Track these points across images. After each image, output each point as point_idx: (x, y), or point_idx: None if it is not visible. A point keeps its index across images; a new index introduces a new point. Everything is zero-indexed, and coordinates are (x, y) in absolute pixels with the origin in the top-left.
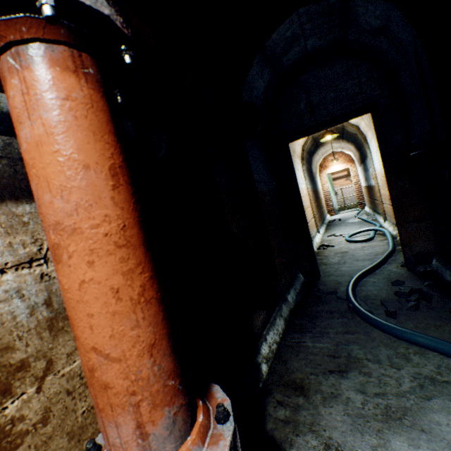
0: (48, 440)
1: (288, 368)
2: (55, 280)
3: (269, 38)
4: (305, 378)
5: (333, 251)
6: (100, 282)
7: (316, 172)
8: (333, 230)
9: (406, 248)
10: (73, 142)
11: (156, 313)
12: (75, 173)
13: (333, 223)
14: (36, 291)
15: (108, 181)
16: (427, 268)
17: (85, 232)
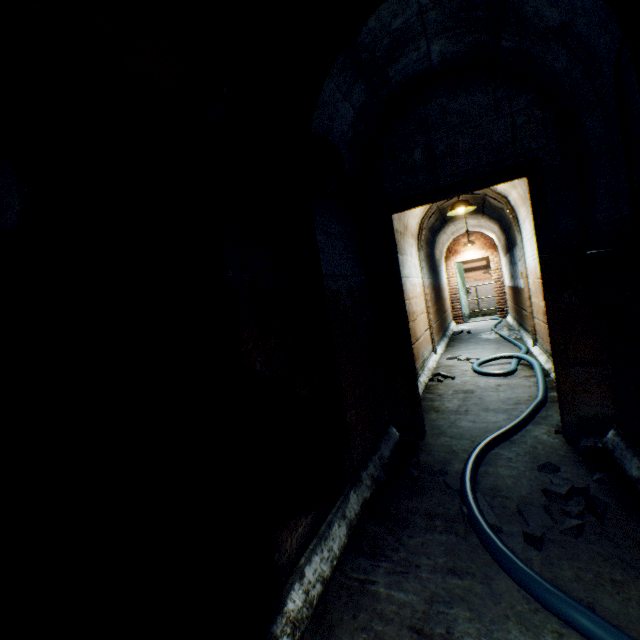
0: None
1: None
2: None
3: (364, 28)
4: None
5: (452, 387)
6: None
7: (440, 258)
8: (457, 349)
9: (566, 406)
10: None
11: None
12: None
13: (459, 336)
14: None
15: None
16: (598, 443)
17: None
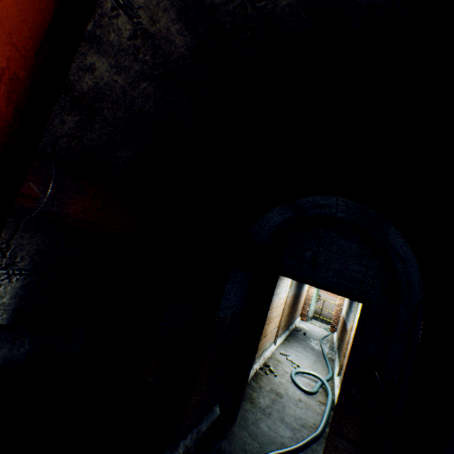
0: None
1: None
2: None
3: (303, 199)
4: None
5: (271, 383)
6: None
7: None
8: (290, 347)
9: None
10: None
11: None
12: None
13: (297, 333)
14: None
15: None
16: None
17: None
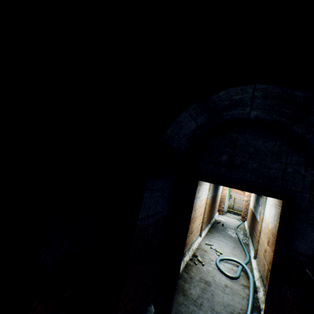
0: None
1: None
2: None
3: (216, 94)
4: None
5: (200, 273)
6: None
7: None
8: (213, 237)
9: None
10: None
11: None
12: None
13: (217, 225)
14: None
15: None
16: None
17: None
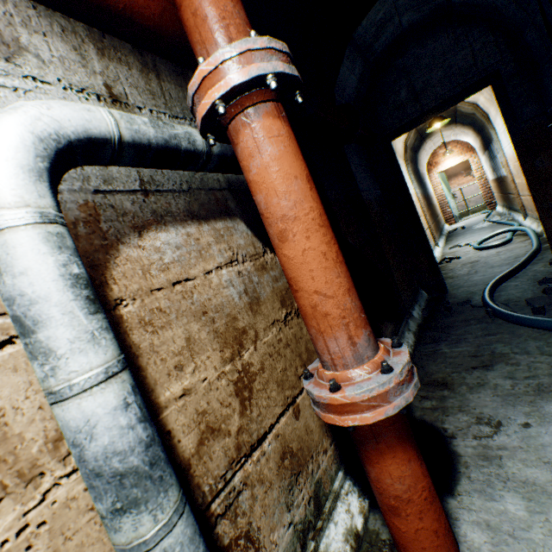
0: (267, 382)
1: (427, 372)
2: (245, 276)
3: (359, 27)
4: (447, 376)
5: (459, 263)
6: (314, 249)
7: (423, 172)
8: (456, 241)
9: None
10: (286, 163)
11: (346, 270)
12: (291, 182)
13: (455, 232)
14: (238, 283)
15: (307, 185)
16: None
17: (302, 219)
